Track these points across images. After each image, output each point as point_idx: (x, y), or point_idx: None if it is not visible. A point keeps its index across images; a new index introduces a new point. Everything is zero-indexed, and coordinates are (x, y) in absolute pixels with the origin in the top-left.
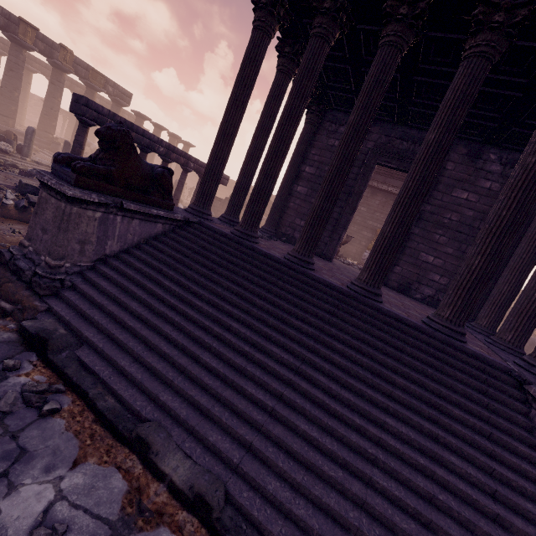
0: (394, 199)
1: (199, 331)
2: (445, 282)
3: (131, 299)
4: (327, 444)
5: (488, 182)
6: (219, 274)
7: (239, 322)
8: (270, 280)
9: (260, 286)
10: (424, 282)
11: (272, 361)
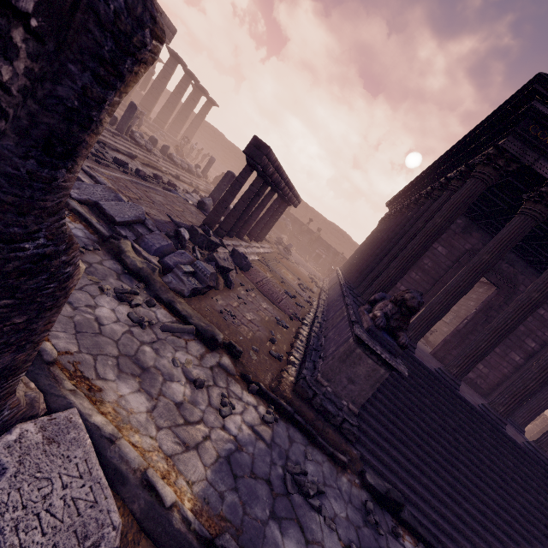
0: None
1: (447, 474)
2: (486, 372)
3: (395, 438)
4: None
5: (543, 310)
6: (421, 402)
7: (458, 460)
8: (452, 410)
9: (450, 417)
10: None
11: (492, 502)
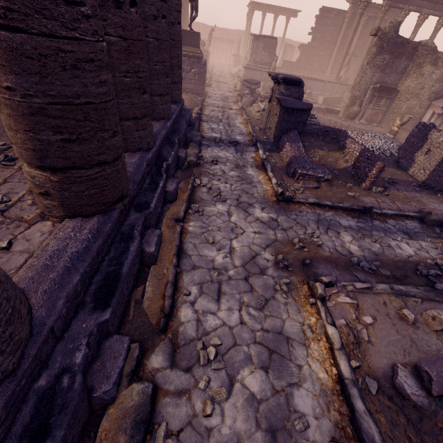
0: None
1: None
2: None
3: None
4: None
5: None
6: None
7: None
8: None
9: None
10: None
11: None
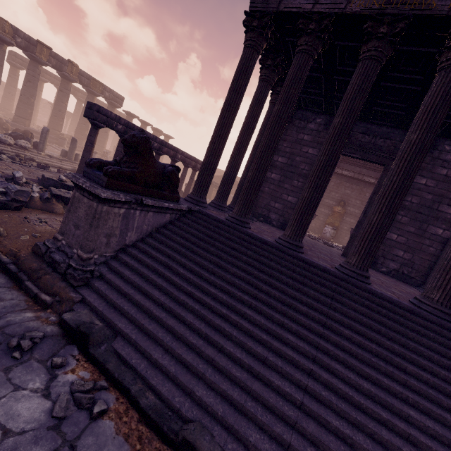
0: (347, 181)
1: (218, 319)
2: (409, 257)
3: (152, 287)
4: (361, 442)
5: (444, 169)
6: (224, 260)
7: (251, 308)
8: (270, 265)
9: (262, 271)
10: (389, 257)
11: (289, 349)
